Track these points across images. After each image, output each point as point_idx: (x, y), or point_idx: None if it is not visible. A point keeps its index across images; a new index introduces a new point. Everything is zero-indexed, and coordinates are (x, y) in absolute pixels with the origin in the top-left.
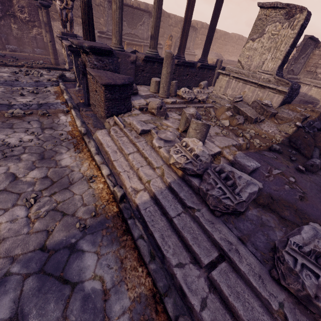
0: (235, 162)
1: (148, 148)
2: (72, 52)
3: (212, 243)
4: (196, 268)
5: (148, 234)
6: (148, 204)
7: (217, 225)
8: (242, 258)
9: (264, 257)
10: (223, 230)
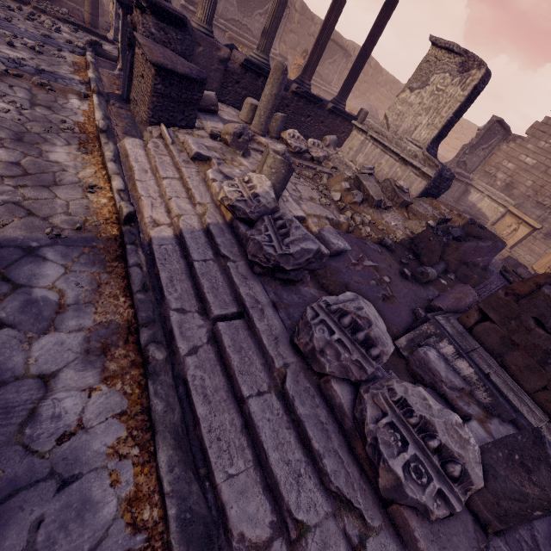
0: (319, 237)
1: (197, 178)
2: (121, 6)
3: (235, 298)
4: (202, 318)
5: (153, 274)
6: (167, 241)
7: (251, 282)
8: (265, 318)
9: (293, 326)
10: (256, 288)
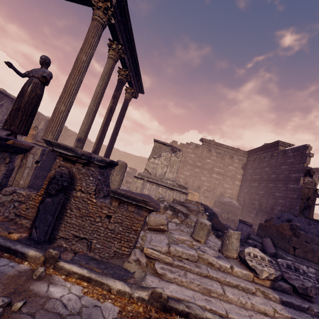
0: None
1: (221, 273)
2: None
3: None
4: None
5: None
6: None
7: None
8: None
9: None
10: None
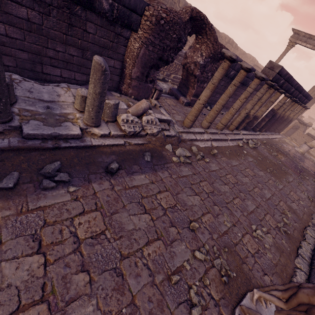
0: None
1: None
2: None
3: None
4: None
5: None
6: None
7: None
8: None
9: None
10: None
